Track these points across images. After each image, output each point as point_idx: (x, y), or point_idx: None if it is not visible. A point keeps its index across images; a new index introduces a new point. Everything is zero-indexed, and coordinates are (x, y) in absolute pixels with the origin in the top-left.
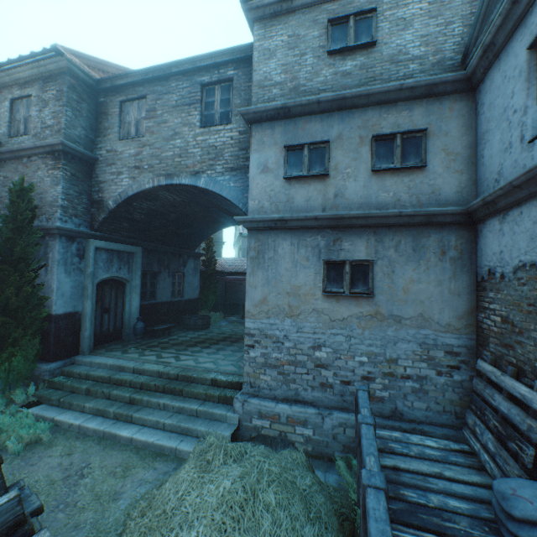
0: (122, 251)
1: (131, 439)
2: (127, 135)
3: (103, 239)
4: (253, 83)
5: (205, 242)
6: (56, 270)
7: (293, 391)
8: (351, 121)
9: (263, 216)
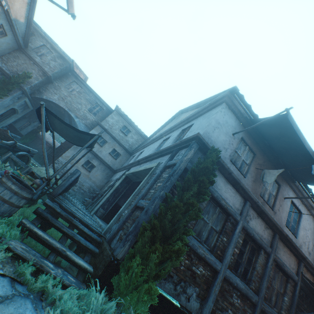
0: (28, 105)
1: None
2: (68, 88)
3: (29, 99)
4: (106, 119)
5: None
6: (10, 97)
7: None
8: (114, 142)
9: None
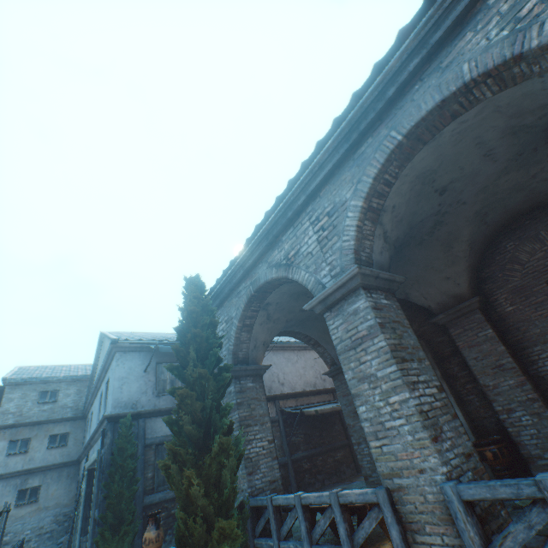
0: None
1: None
2: None
3: None
4: (0, 411)
5: None
6: None
7: None
8: (44, 428)
9: None
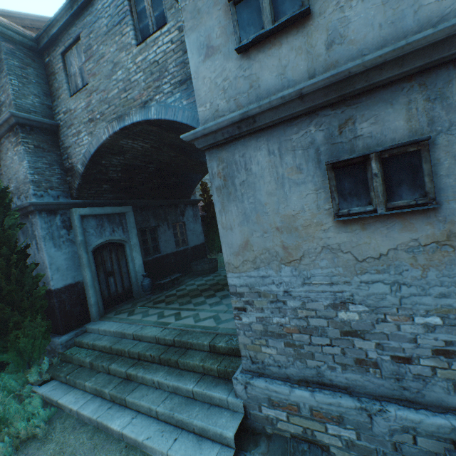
0: (111, 214)
1: (121, 434)
2: (76, 89)
3: (87, 206)
4: None
5: (201, 188)
6: (44, 246)
7: (312, 370)
8: None
9: (217, 120)
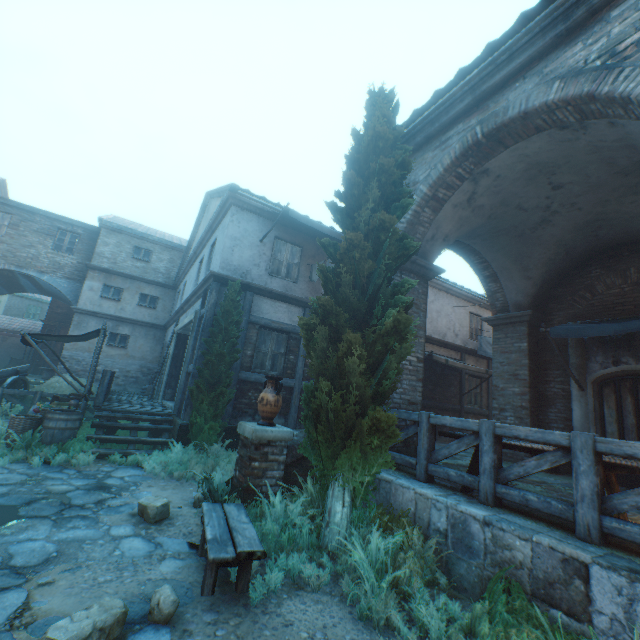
0: None
1: None
2: None
3: None
4: (96, 252)
5: None
6: None
7: None
8: (135, 284)
9: (87, 309)
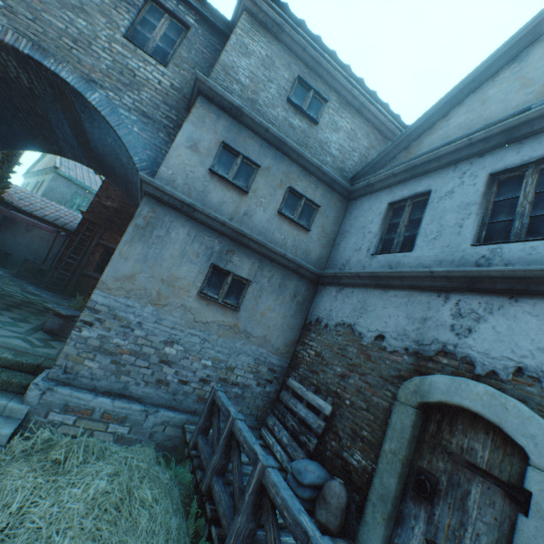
0: None
1: None
2: None
3: None
4: (220, 60)
5: (4, 152)
6: None
7: (122, 384)
8: (281, 164)
9: (175, 191)
